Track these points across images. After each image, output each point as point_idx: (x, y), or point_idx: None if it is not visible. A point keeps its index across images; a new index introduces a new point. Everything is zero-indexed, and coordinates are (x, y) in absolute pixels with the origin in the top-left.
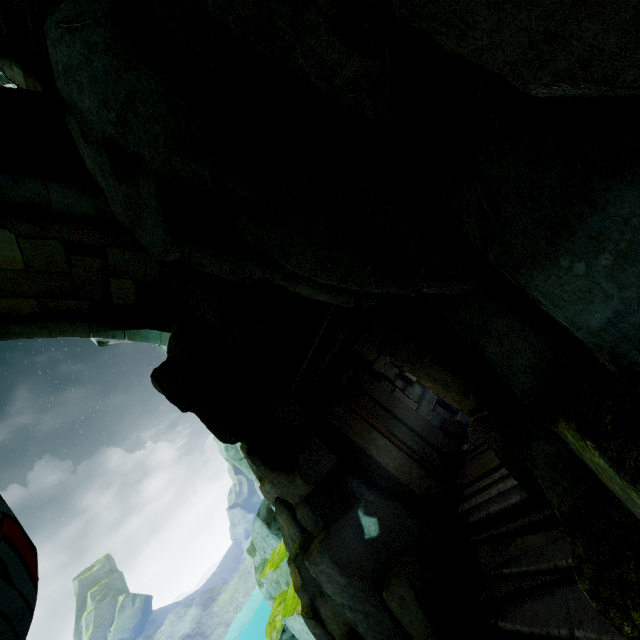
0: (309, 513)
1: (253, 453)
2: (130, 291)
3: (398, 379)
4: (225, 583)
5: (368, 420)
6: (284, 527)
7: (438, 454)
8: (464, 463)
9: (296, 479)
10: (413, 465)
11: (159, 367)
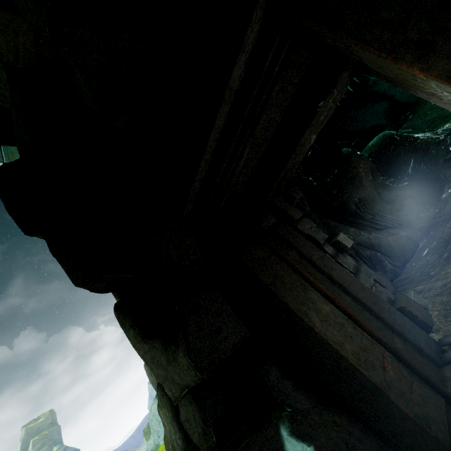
0: (196, 416)
1: (122, 309)
2: (1, 83)
3: (327, 244)
4: (137, 447)
5: (302, 272)
6: (165, 426)
7: (403, 342)
8: (447, 361)
9: (178, 356)
10: (382, 353)
11: (2, 165)
